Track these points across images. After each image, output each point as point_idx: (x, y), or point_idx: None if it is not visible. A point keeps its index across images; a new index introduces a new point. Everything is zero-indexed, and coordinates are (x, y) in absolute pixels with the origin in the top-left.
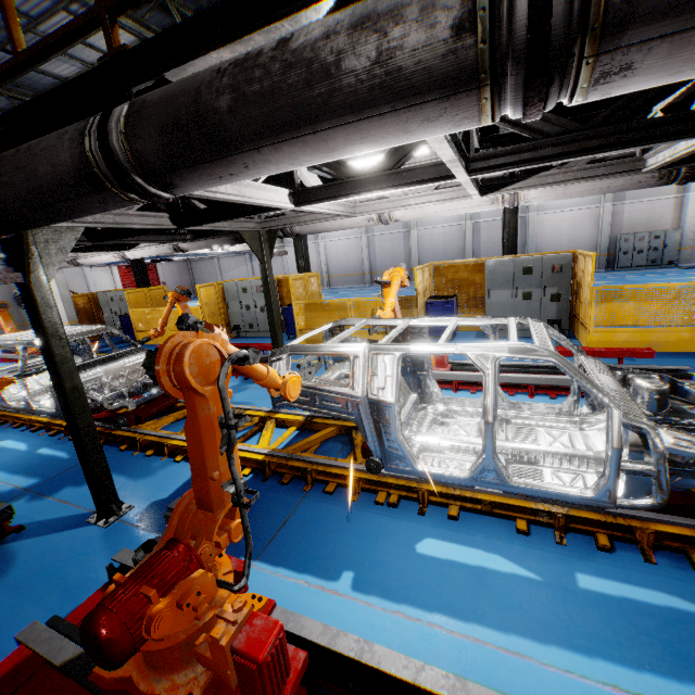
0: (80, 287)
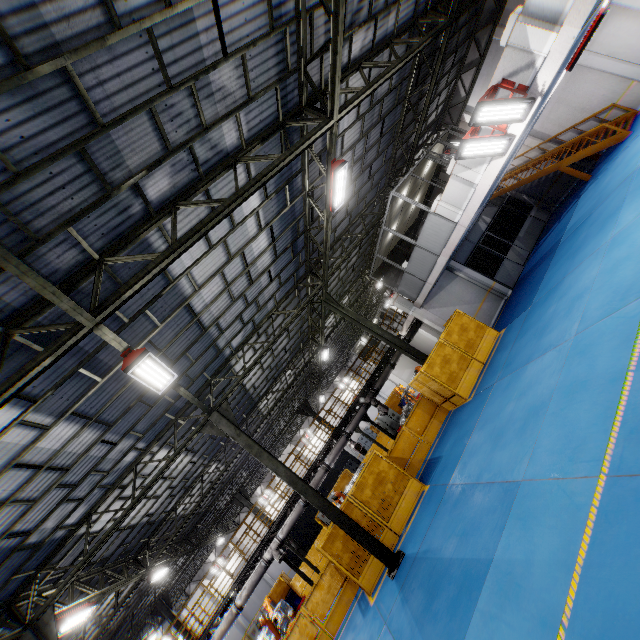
0: (595, 83)
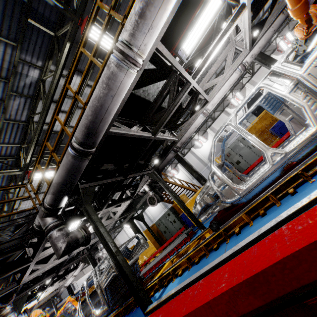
0: None
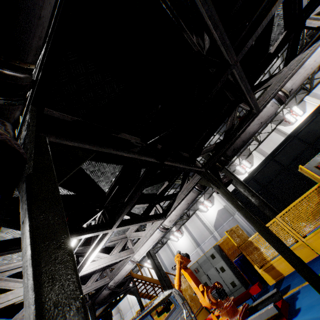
0: None
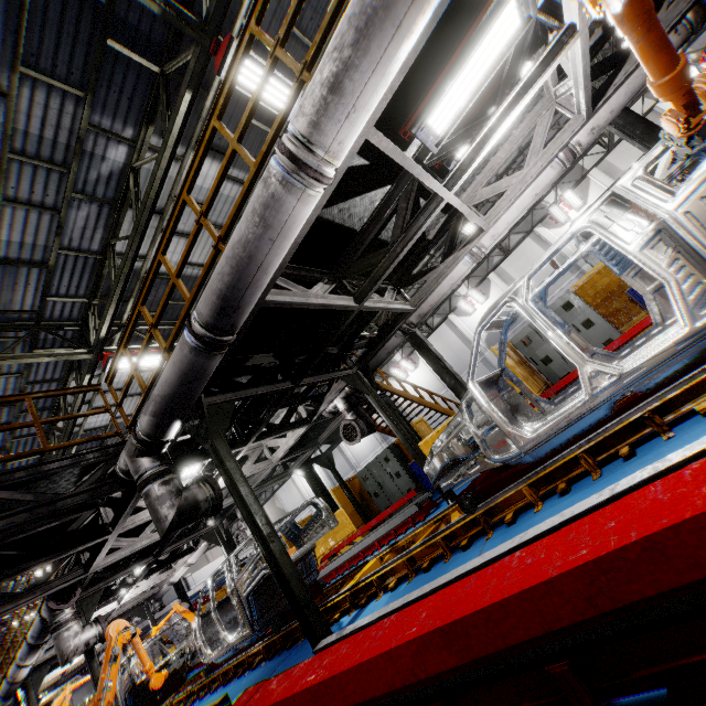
0: None
